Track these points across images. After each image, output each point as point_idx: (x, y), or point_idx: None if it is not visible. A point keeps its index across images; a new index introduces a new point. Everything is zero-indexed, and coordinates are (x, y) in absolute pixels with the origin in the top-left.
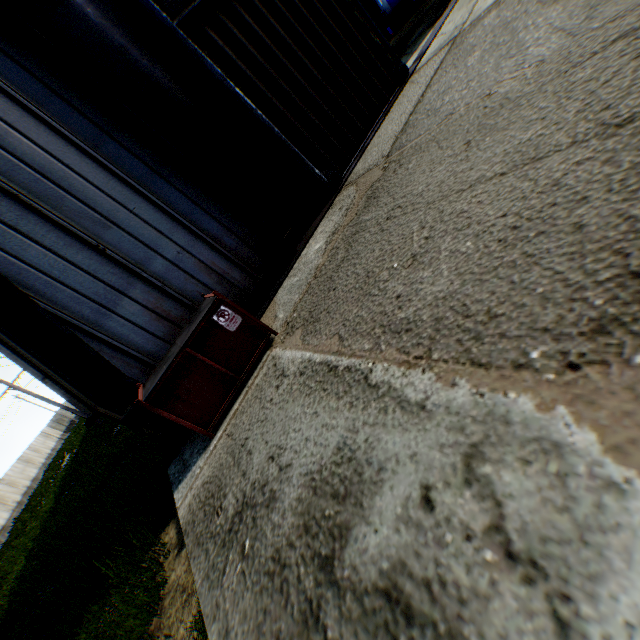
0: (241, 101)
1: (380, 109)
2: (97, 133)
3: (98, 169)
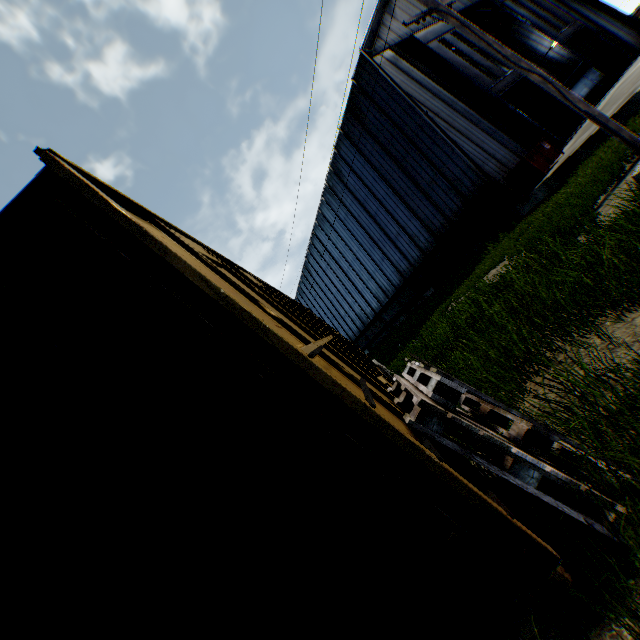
0: (520, 117)
1: (579, 122)
2: (478, 122)
3: (479, 130)
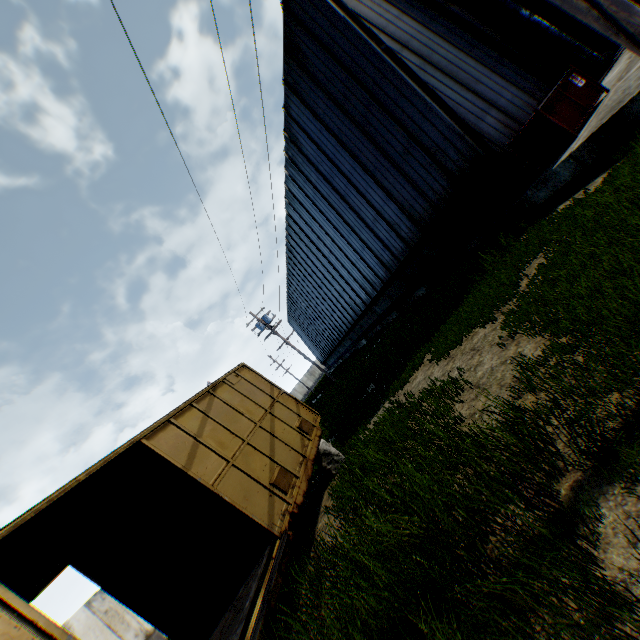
0: (539, 27)
1: None
2: (471, 48)
3: (472, 61)
